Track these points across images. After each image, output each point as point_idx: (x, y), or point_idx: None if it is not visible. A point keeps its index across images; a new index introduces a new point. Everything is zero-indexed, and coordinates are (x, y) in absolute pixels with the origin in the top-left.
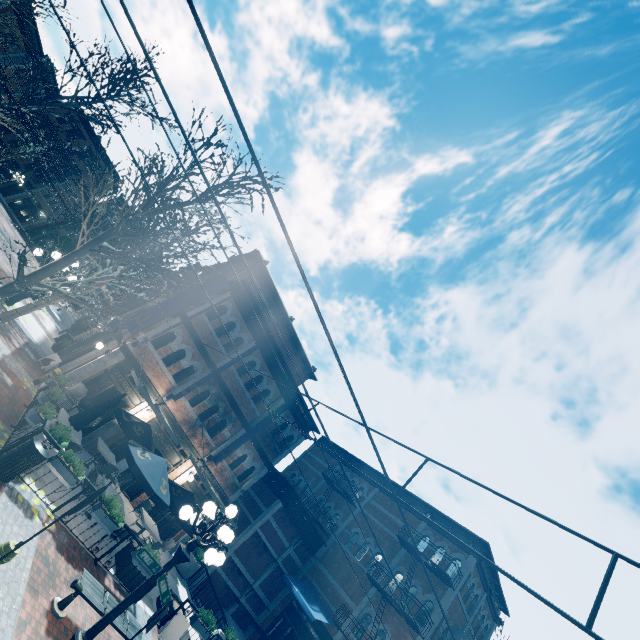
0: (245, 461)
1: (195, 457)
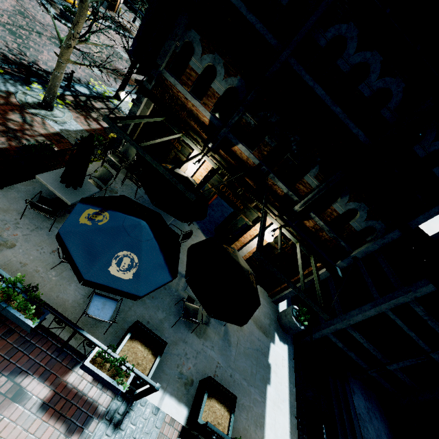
0: (353, 219)
1: (273, 214)
